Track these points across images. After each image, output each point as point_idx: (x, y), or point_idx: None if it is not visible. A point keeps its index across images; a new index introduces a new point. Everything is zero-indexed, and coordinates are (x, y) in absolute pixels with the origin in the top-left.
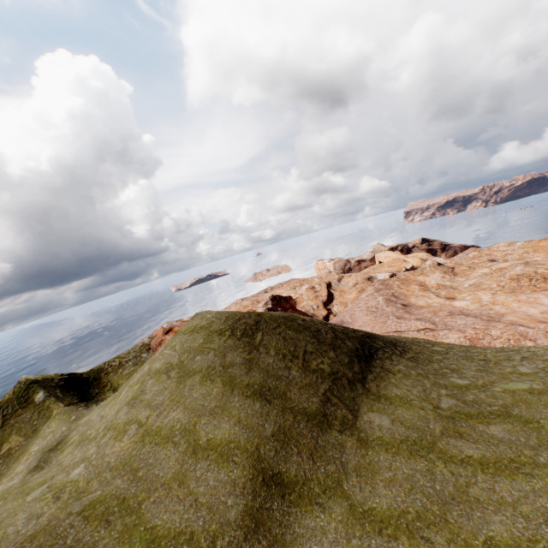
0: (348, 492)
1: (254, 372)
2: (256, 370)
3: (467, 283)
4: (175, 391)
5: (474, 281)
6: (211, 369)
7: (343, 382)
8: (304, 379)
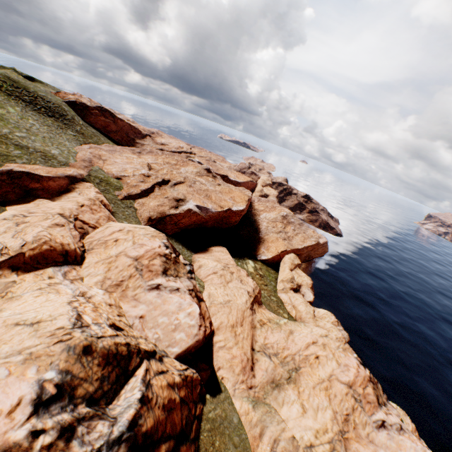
0: None
1: None
2: None
3: None
4: None
5: None
6: None
7: None
8: None
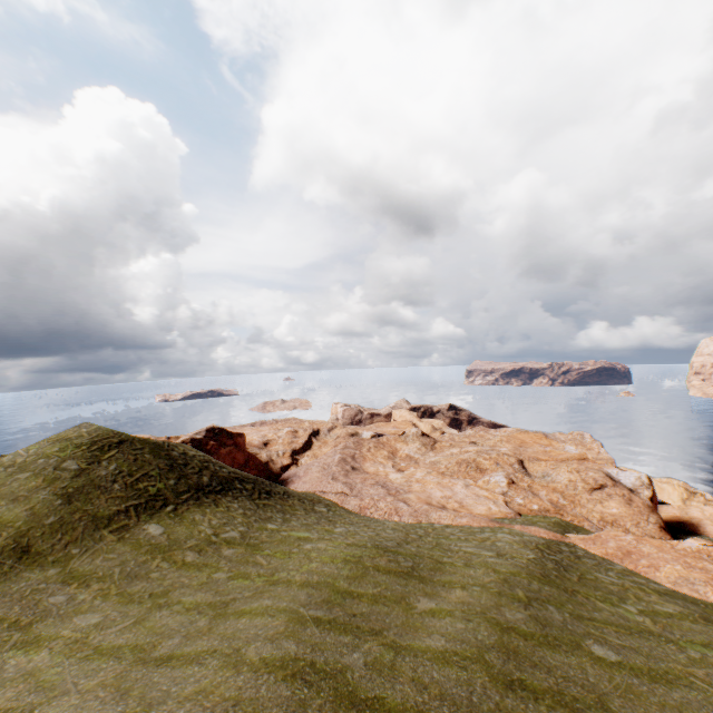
0: (71, 563)
1: (81, 478)
2: (83, 477)
3: (430, 460)
4: (2, 481)
5: (437, 458)
6: (44, 468)
7: (158, 503)
8: (121, 493)
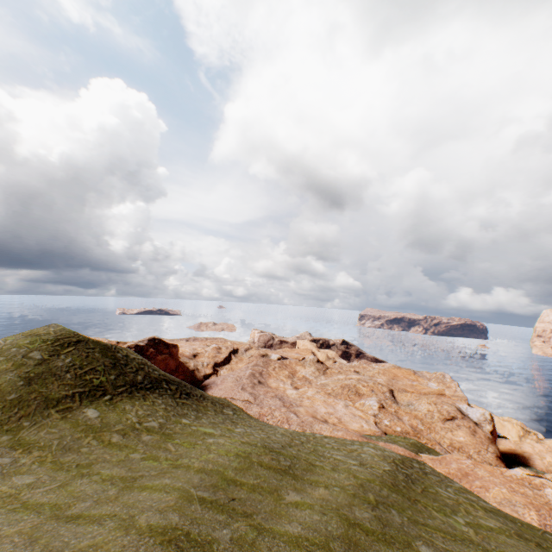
0: (21, 433)
1: (42, 366)
2: (44, 365)
3: (321, 382)
4: None
5: (326, 381)
6: (15, 355)
7: (99, 392)
8: (71, 381)
